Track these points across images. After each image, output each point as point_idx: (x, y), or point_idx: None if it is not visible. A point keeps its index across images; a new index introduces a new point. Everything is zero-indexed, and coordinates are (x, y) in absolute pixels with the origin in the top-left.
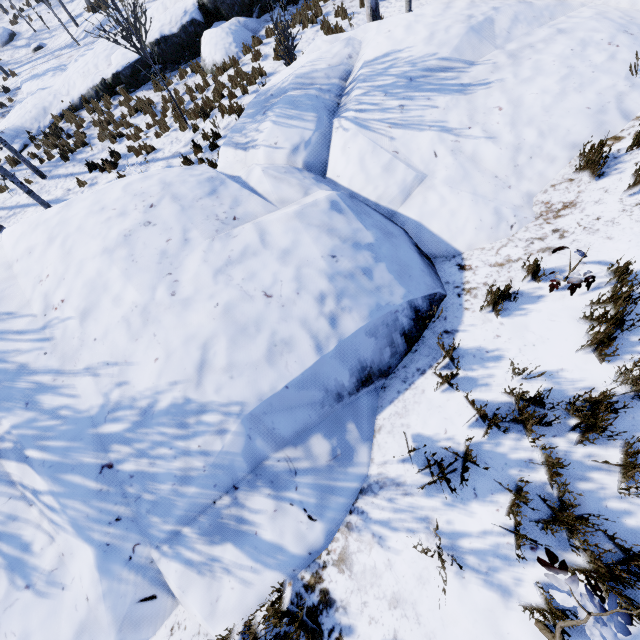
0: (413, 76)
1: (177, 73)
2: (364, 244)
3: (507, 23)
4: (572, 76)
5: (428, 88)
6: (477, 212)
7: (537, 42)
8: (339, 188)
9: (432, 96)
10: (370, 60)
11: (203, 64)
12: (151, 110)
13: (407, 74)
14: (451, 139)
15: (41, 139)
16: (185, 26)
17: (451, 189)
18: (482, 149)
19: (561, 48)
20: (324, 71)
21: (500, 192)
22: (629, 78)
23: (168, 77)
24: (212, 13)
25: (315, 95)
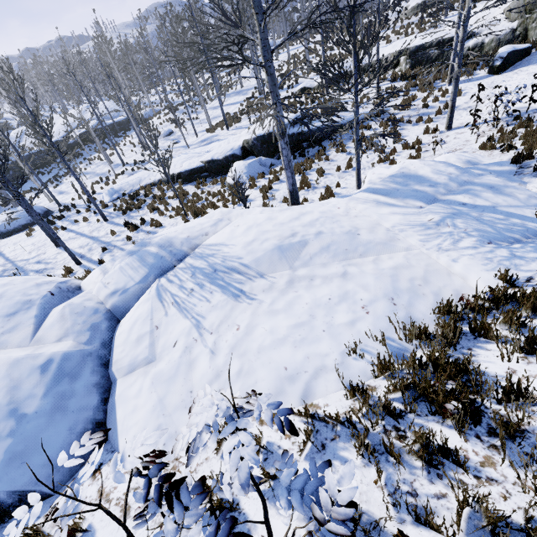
0: (218, 268)
1: (211, 181)
2: (21, 412)
3: (316, 249)
4: (305, 326)
5: (219, 283)
6: (147, 420)
7: (320, 276)
8: (97, 340)
9: (215, 291)
10: (207, 244)
11: (226, 180)
12: (182, 199)
13: (215, 265)
14: (194, 336)
15: (123, 198)
16: (227, 156)
17: (151, 385)
18: (201, 359)
19: (325, 293)
20: (182, 240)
21: (180, 410)
22: (345, 354)
23: (208, 181)
24: (249, 152)
25: (162, 255)
